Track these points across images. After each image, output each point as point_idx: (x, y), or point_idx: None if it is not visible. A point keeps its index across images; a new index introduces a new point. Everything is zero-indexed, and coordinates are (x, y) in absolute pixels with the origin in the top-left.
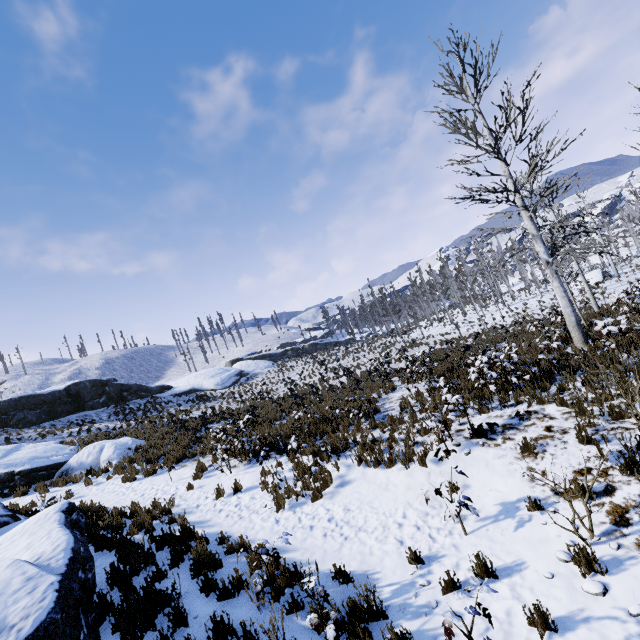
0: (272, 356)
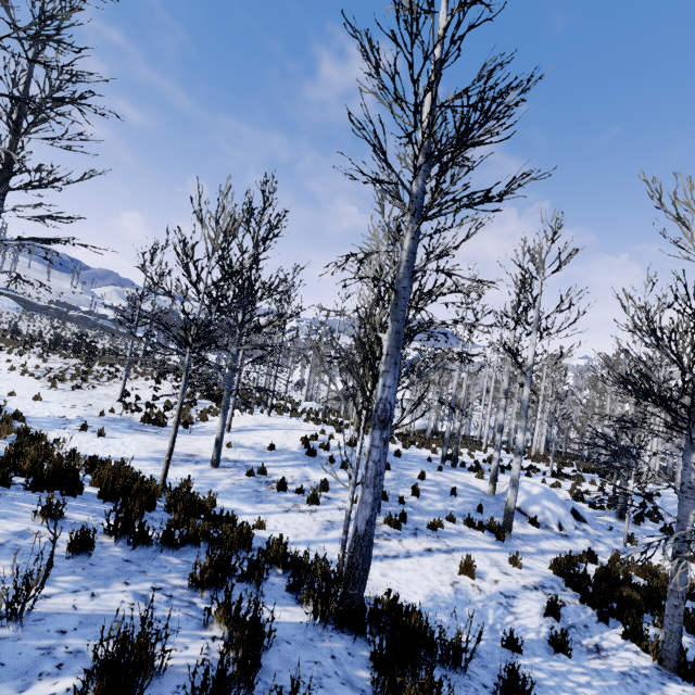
0: (29, 303)
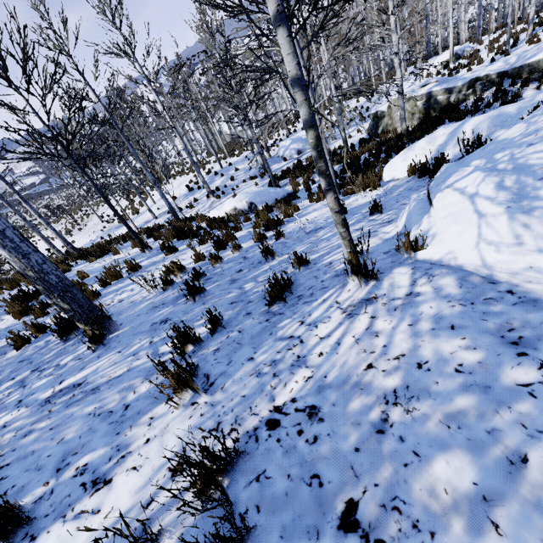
0: None
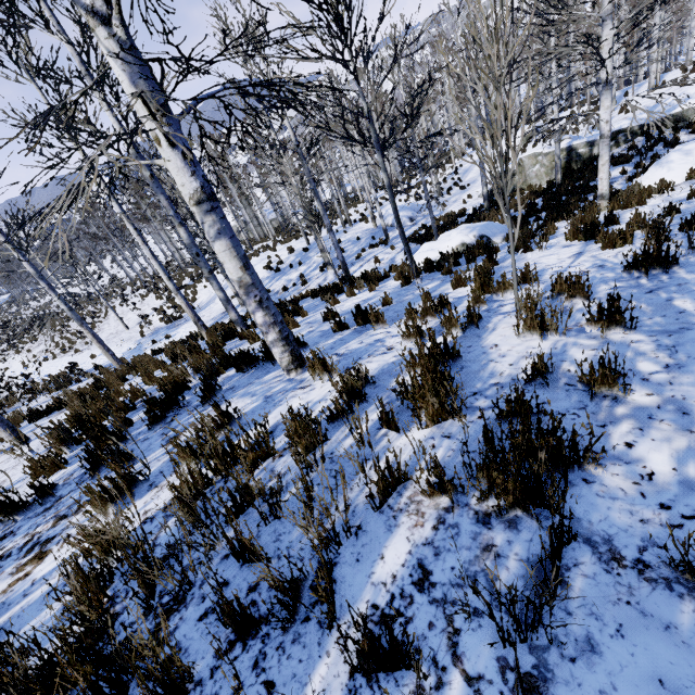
0: None
